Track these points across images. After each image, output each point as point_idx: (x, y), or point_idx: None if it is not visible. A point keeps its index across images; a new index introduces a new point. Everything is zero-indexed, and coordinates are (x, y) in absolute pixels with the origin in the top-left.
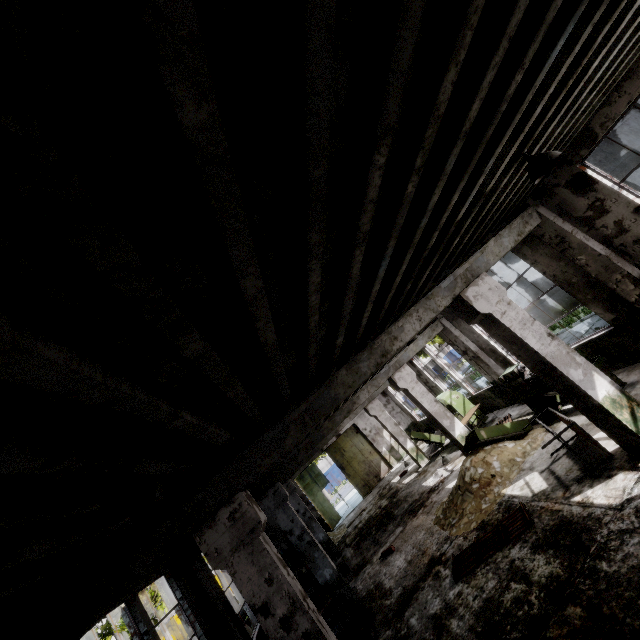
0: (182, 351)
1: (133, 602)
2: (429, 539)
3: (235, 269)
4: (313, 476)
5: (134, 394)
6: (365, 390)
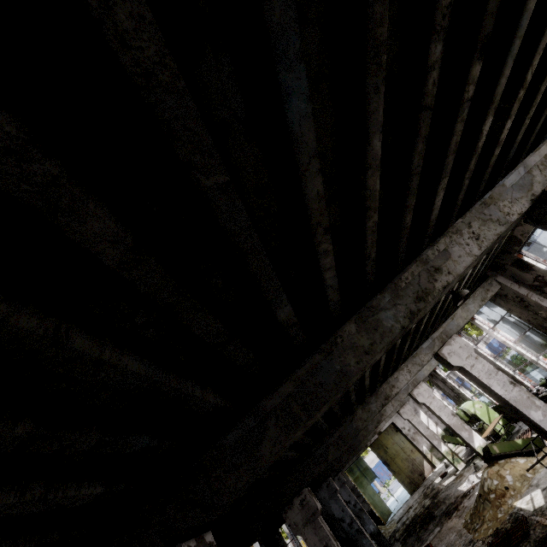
0: None
1: None
2: (458, 540)
3: None
4: (361, 470)
5: None
6: (390, 404)
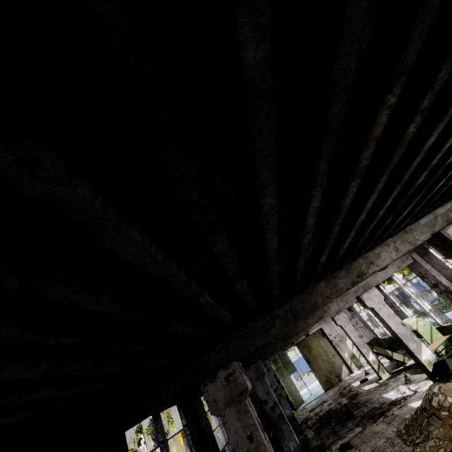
0: (212, 247)
1: (157, 417)
2: (389, 448)
3: (258, 188)
4: (284, 362)
5: (178, 274)
6: (335, 303)
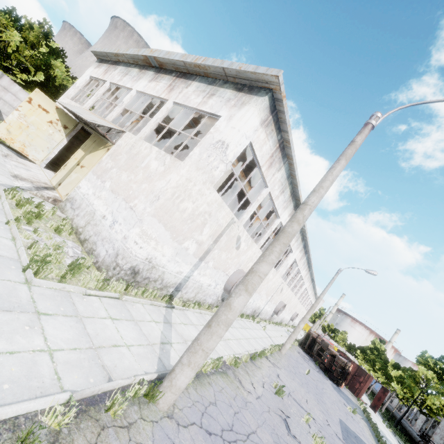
0: None
1: None
2: None
3: None
4: None
5: None
6: None
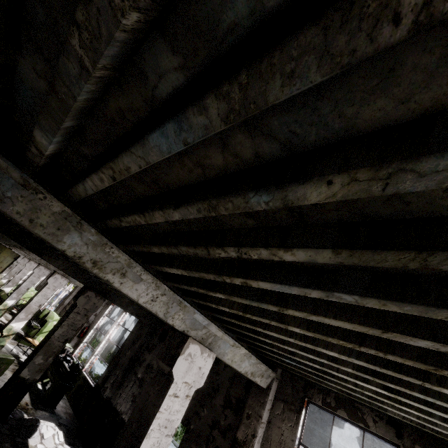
0: None
1: None
2: None
3: None
4: None
5: None
6: None
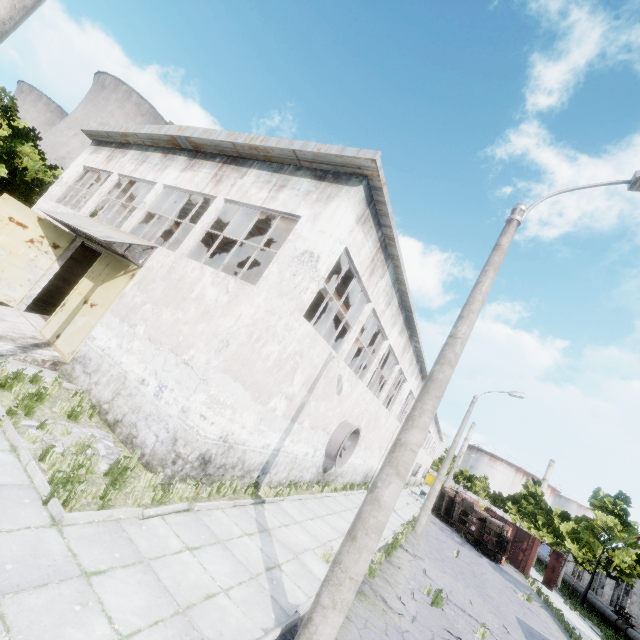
0: None
1: None
2: None
3: None
4: None
5: None
6: None
